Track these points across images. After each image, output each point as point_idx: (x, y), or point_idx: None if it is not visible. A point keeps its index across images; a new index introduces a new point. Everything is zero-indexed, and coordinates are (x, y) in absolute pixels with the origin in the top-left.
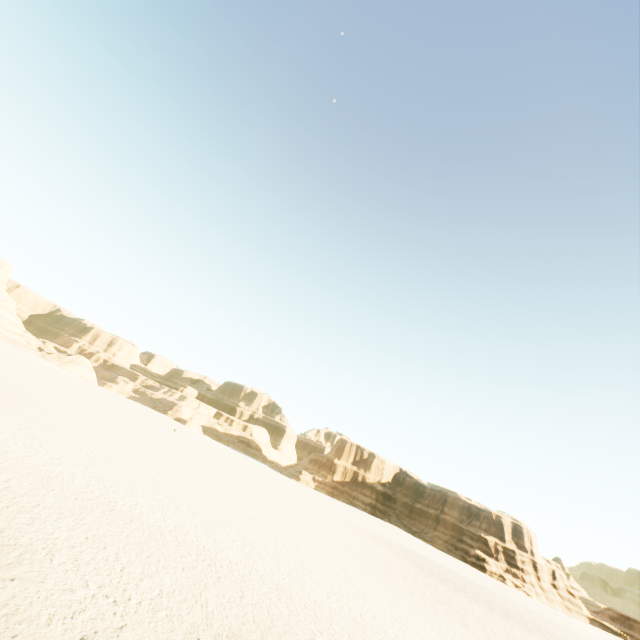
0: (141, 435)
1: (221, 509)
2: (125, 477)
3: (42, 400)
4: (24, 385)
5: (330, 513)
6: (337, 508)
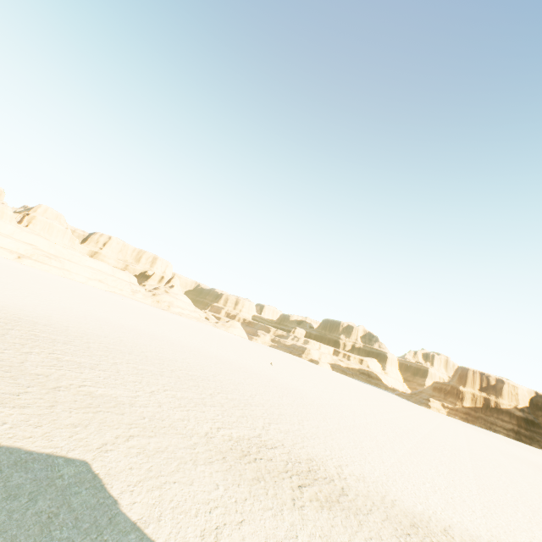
0: (354, 404)
1: (538, 510)
2: (475, 493)
3: (307, 394)
4: (278, 377)
5: (512, 457)
6: (493, 440)
